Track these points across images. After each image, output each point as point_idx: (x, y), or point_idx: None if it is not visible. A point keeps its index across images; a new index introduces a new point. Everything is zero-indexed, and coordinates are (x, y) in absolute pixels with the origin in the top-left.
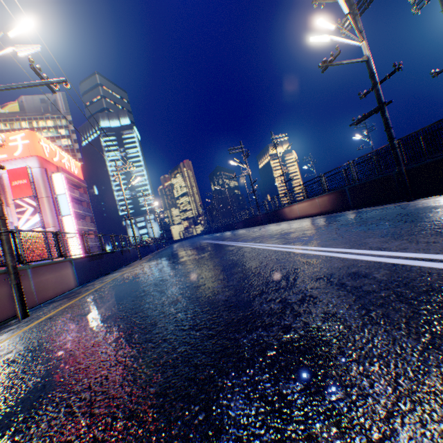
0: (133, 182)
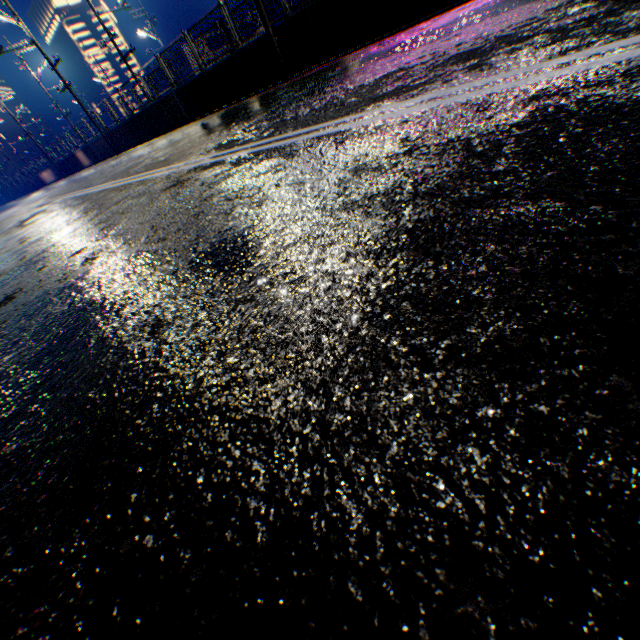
0: None
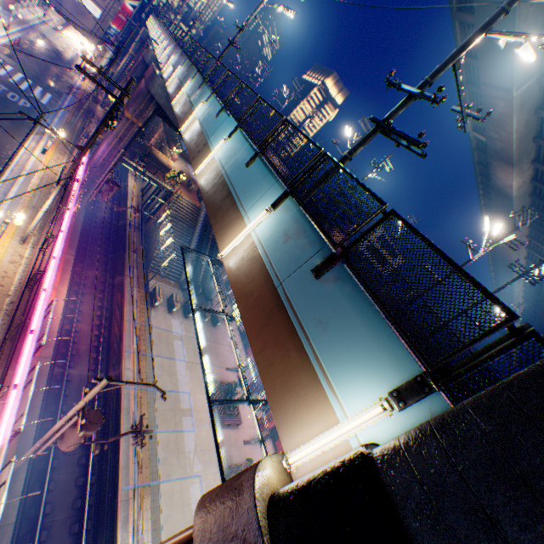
0: (227, 4)
